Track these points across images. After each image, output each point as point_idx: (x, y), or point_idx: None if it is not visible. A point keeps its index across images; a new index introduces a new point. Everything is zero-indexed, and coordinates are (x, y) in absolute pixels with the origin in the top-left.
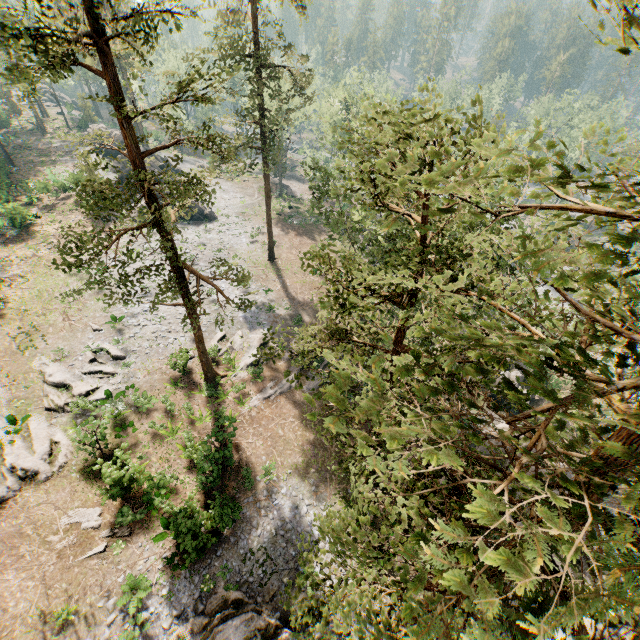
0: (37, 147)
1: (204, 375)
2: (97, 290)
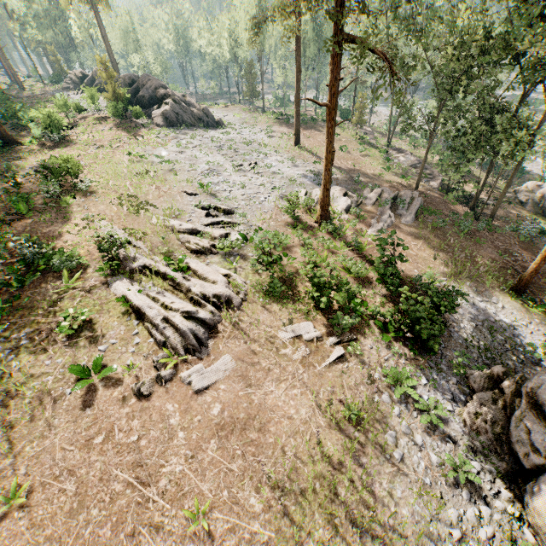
0: (23, 96)
1: (322, 212)
2: (167, 169)
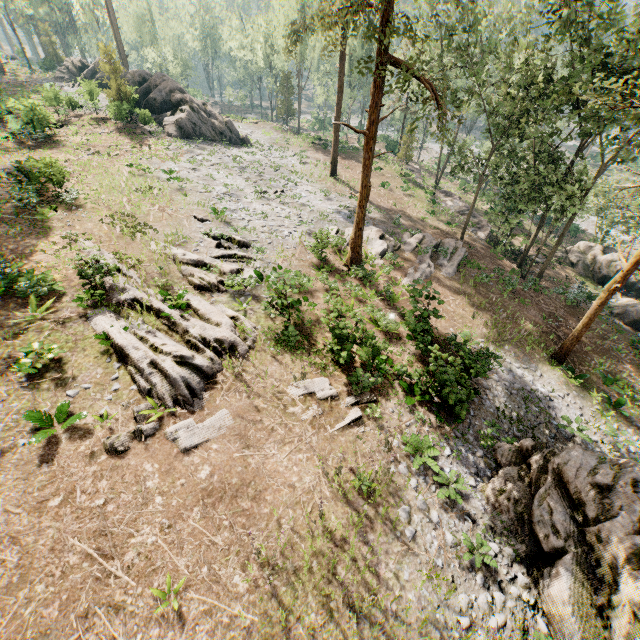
0: (3, 81)
1: (353, 254)
2: (176, 188)
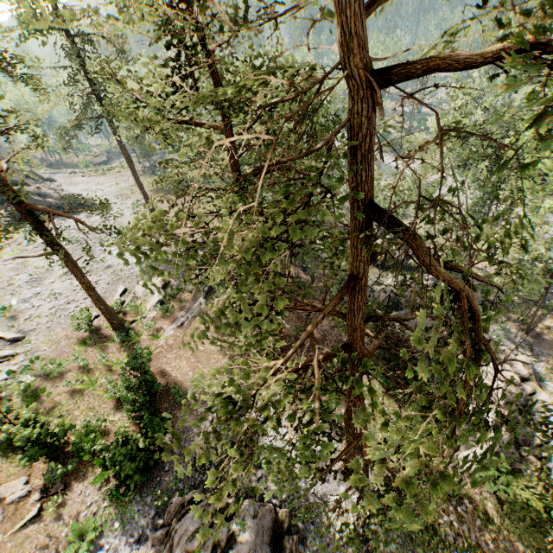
0: None
1: (110, 324)
2: None
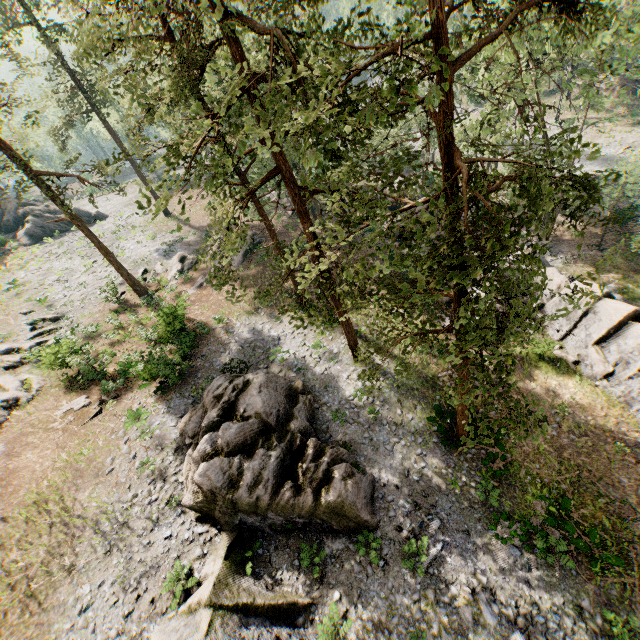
0: None
1: (135, 291)
2: (16, 294)
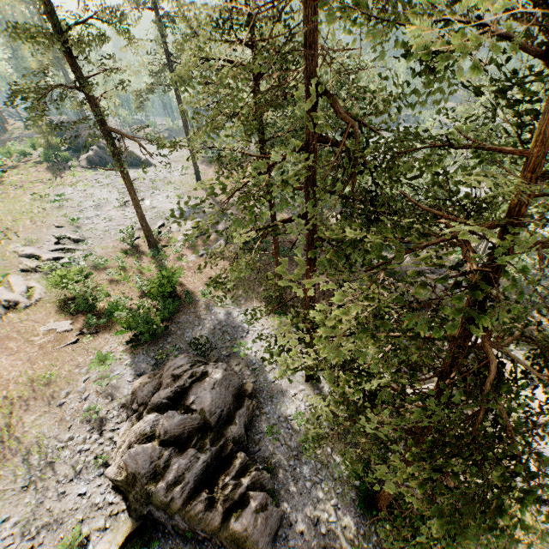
0: (1, 139)
1: (147, 242)
2: (57, 206)
